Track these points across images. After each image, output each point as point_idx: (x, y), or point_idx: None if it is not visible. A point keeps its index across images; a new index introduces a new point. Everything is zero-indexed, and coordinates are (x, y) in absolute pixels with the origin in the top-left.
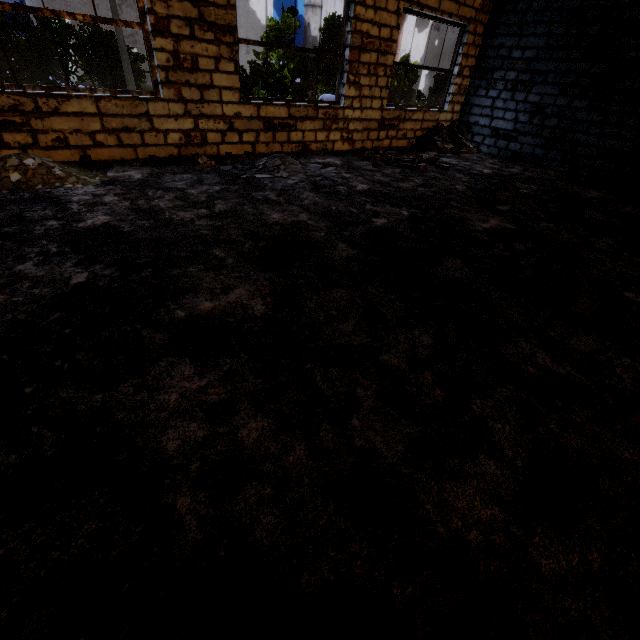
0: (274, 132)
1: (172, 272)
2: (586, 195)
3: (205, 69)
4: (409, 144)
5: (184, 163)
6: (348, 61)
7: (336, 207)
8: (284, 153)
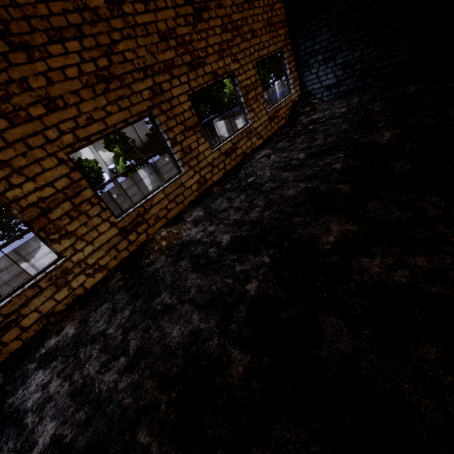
0: (230, 156)
1: (295, 237)
2: (409, 92)
3: (194, 148)
4: (285, 120)
5: (206, 196)
6: (244, 103)
7: (307, 172)
8: (237, 163)
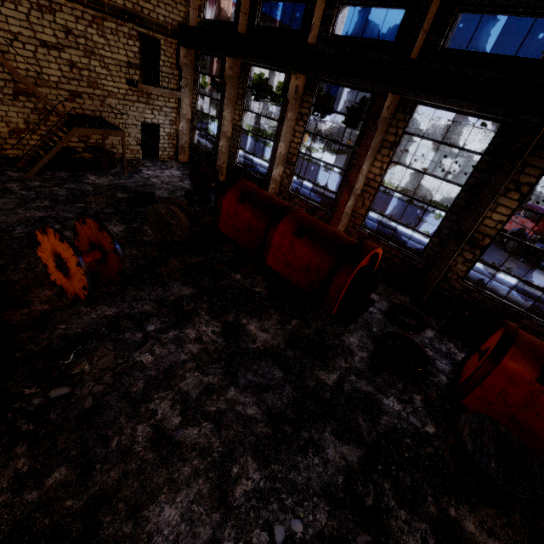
0: None
1: None
2: None
3: None
4: None
5: None
6: None
7: None
8: None
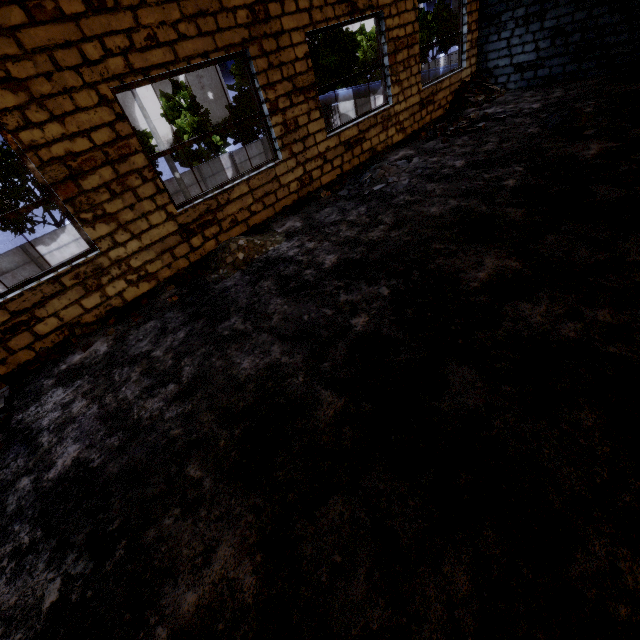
0: (352, 150)
1: (430, 267)
2: None
3: (302, 125)
4: (444, 111)
5: (309, 202)
6: (389, 67)
7: (464, 186)
8: (361, 163)
